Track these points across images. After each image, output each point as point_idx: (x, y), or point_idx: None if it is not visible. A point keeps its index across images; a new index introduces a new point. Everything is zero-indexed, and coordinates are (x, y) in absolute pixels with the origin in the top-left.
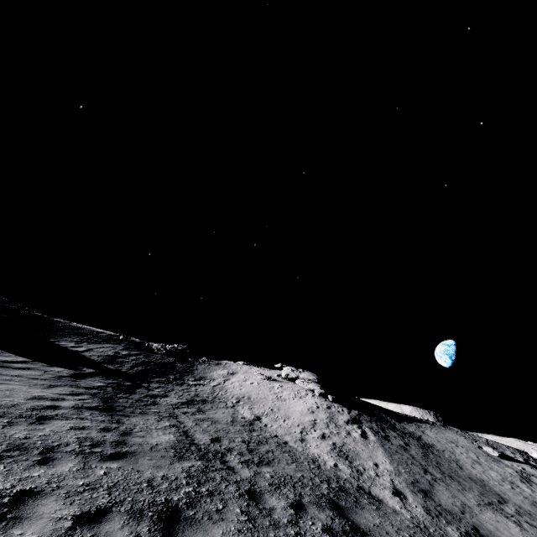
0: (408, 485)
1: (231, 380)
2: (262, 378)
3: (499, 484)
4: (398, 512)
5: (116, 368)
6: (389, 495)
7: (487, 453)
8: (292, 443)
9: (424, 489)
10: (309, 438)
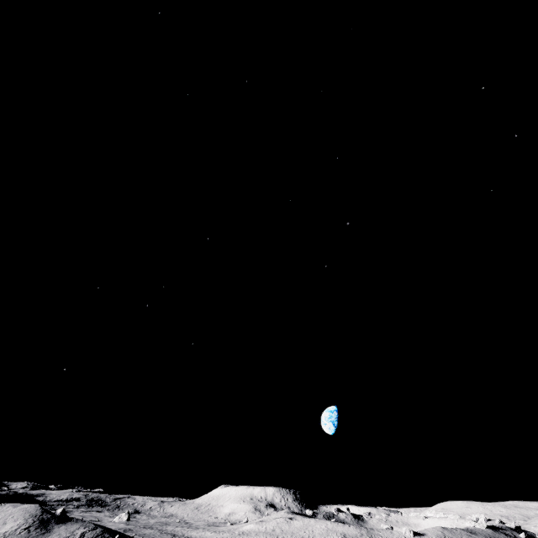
0: None
1: None
2: (6, 514)
3: None
4: None
5: None
6: None
7: (75, 530)
8: None
9: None
10: None
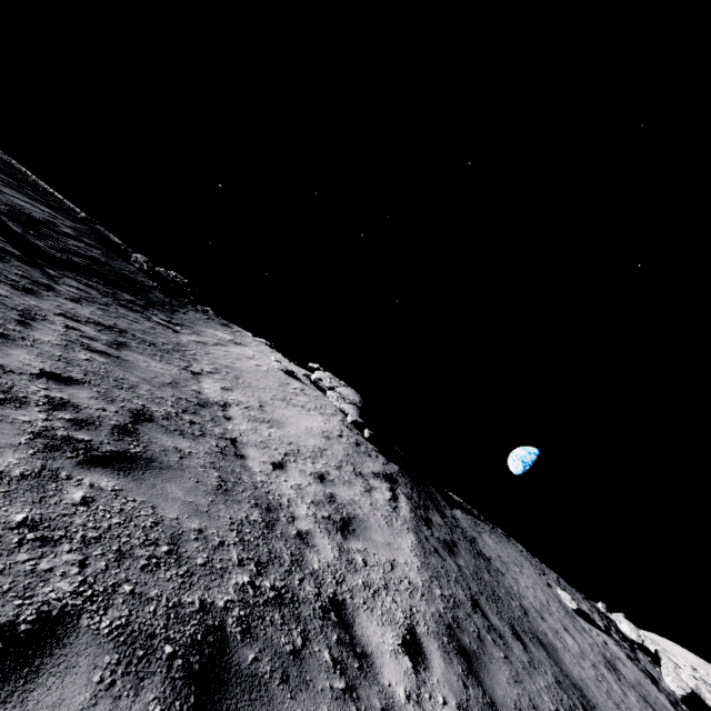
0: (440, 631)
1: (228, 348)
2: (278, 368)
3: (579, 664)
4: (398, 710)
5: (22, 232)
6: (393, 647)
7: (558, 598)
8: (254, 462)
9: (469, 650)
10: (293, 468)
